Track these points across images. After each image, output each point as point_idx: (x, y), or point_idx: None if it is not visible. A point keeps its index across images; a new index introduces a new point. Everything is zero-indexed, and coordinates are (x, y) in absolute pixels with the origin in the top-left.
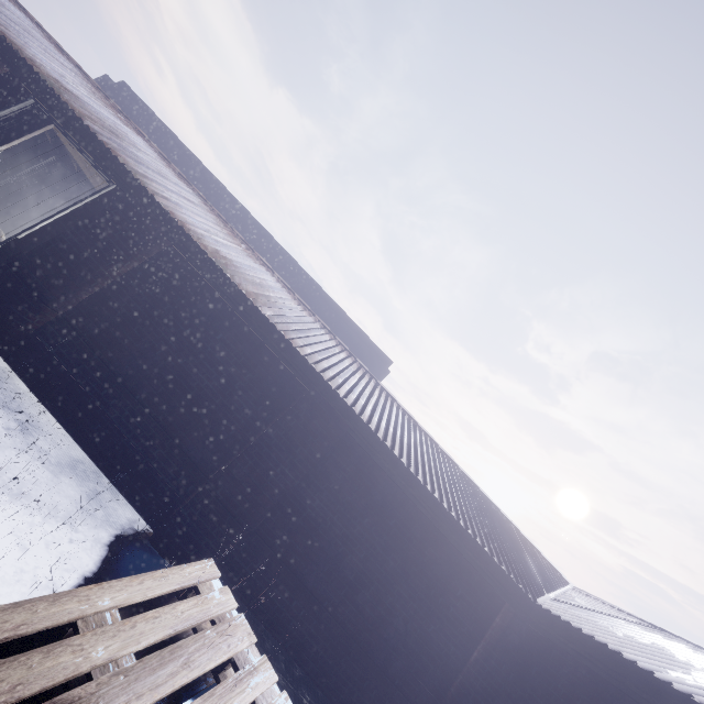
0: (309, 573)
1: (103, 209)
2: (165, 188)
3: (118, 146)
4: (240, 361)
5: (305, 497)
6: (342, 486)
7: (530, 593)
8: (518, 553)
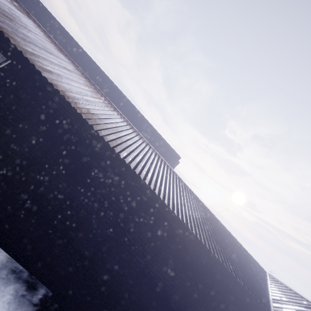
0: (152, 309)
1: (2, 81)
2: (49, 61)
3: (10, 28)
4: (107, 185)
5: (148, 266)
6: (169, 257)
7: (267, 307)
8: (253, 272)
